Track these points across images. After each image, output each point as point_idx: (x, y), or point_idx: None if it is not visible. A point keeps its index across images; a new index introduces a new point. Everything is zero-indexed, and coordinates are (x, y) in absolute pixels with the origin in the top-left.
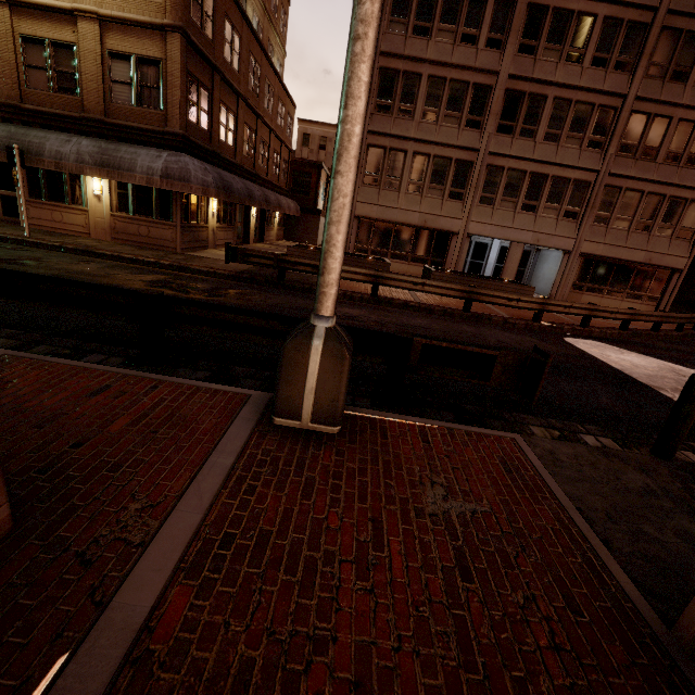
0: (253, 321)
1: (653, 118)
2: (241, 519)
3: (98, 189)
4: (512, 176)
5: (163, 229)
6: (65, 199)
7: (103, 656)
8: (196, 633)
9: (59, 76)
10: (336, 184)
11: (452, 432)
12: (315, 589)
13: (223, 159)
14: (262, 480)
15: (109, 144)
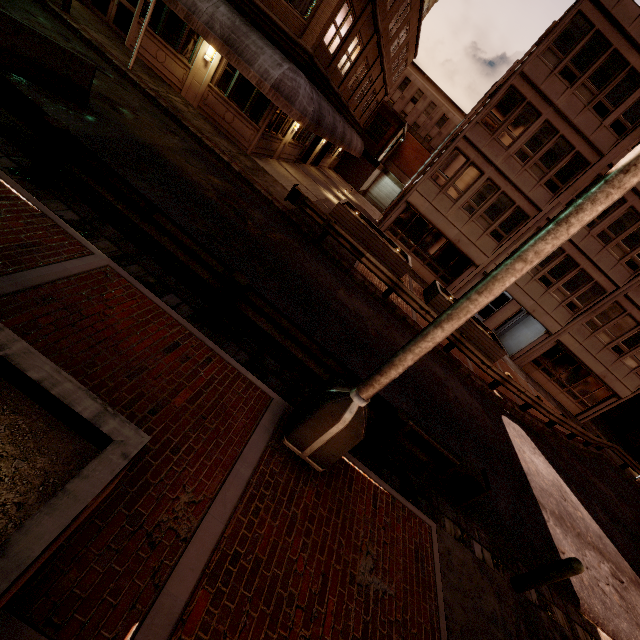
0: (301, 338)
1: None
2: (246, 540)
3: (210, 55)
4: None
5: (246, 126)
6: (176, 45)
7: (156, 633)
8: (207, 635)
9: None
10: (434, 332)
11: (394, 503)
12: (278, 625)
13: (329, 85)
14: (265, 504)
15: (242, 25)
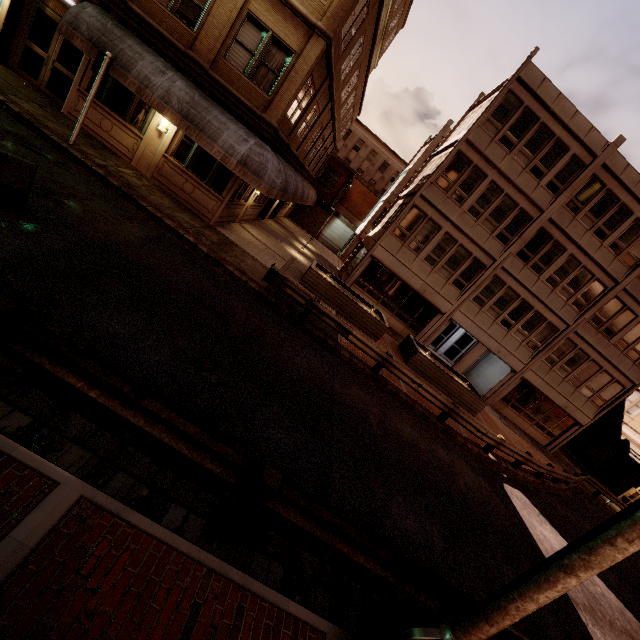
0: (348, 529)
1: (625, 309)
2: None
3: (164, 126)
4: (508, 293)
5: (208, 197)
6: (124, 114)
7: None
8: None
9: (184, 0)
10: (567, 581)
11: None
12: None
13: (290, 150)
14: None
15: (202, 99)
